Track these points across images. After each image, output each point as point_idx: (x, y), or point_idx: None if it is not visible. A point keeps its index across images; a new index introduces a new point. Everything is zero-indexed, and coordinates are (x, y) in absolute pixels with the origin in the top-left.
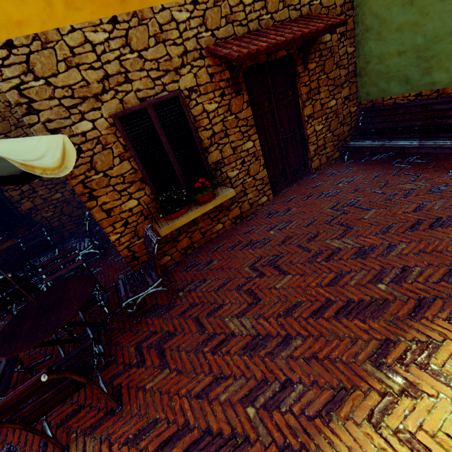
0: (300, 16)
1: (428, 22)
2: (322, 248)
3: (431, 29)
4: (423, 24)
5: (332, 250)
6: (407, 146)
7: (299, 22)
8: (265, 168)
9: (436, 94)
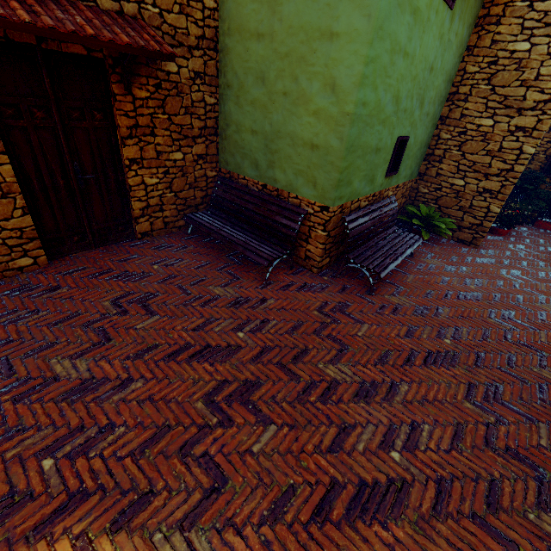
0: (120, 12)
1: (274, 111)
2: (33, 374)
3: (276, 121)
4: (271, 111)
5: (45, 379)
6: (237, 241)
7: (103, 18)
8: (28, 214)
9: (277, 193)
